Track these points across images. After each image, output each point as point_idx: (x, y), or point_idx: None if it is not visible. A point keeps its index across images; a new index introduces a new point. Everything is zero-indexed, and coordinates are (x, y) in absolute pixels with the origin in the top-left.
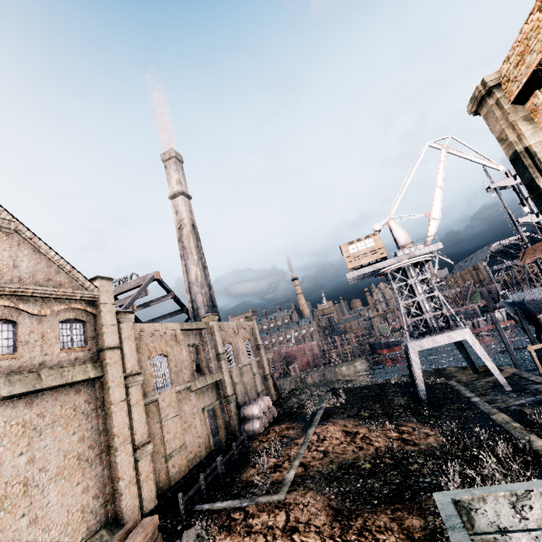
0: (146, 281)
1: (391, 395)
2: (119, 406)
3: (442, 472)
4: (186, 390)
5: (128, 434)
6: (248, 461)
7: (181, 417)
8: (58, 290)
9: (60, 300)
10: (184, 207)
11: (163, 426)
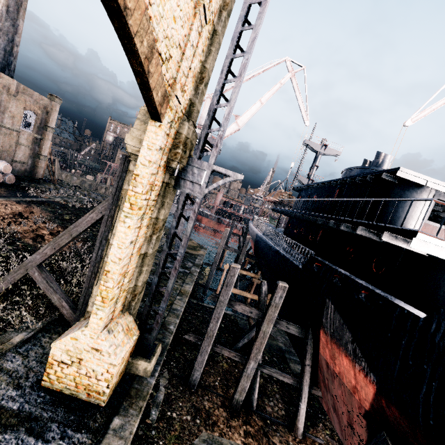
0: None
1: None
2: None
3: (2, 258)
4: None
5: None
6: None
7: None
8: None
9: None
10: None
11: None
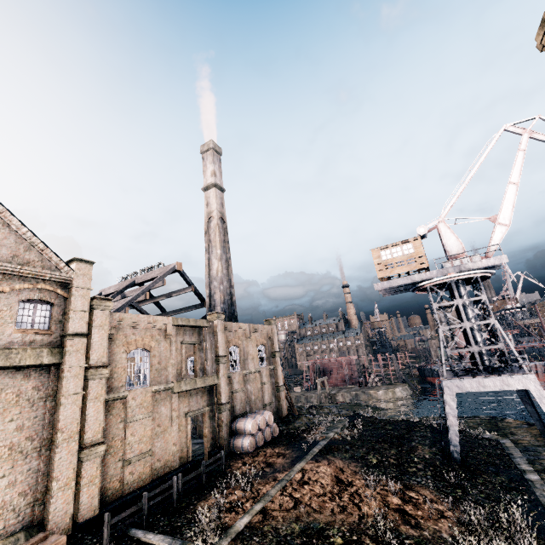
0: (165, 271)
1: (416, 441)
2: (72, 399)
3: None
4: (168, 391)
5: (76, 430)
6: (216, 486)
7: (154, 420)
8: (21, 268)
9: (25, 278)
10: (214, 199)
11: (128, 427)
